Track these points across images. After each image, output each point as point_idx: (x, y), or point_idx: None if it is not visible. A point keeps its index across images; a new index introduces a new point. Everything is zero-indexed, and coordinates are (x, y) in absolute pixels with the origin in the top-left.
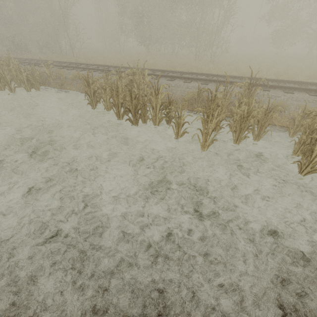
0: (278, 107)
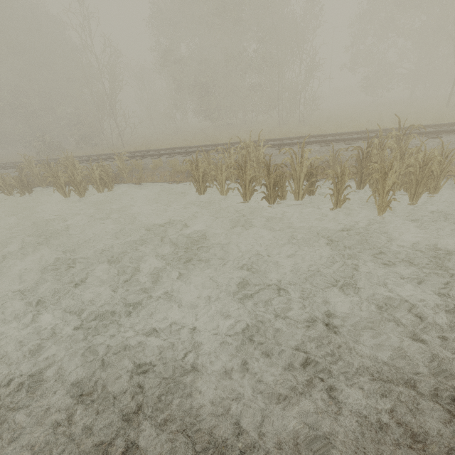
0: None
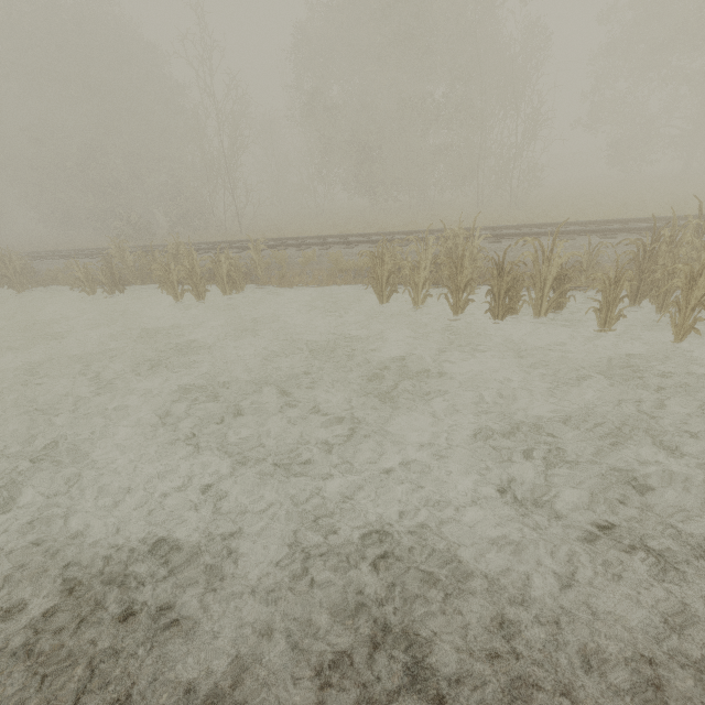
0: None
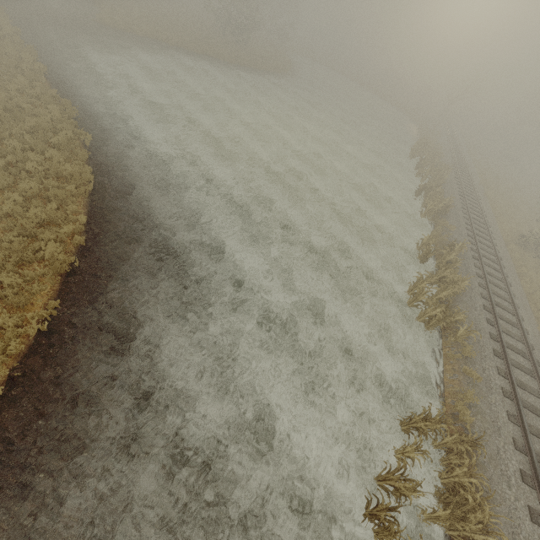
0: None
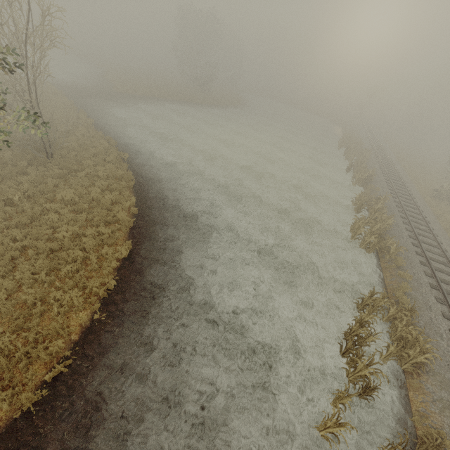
0: None
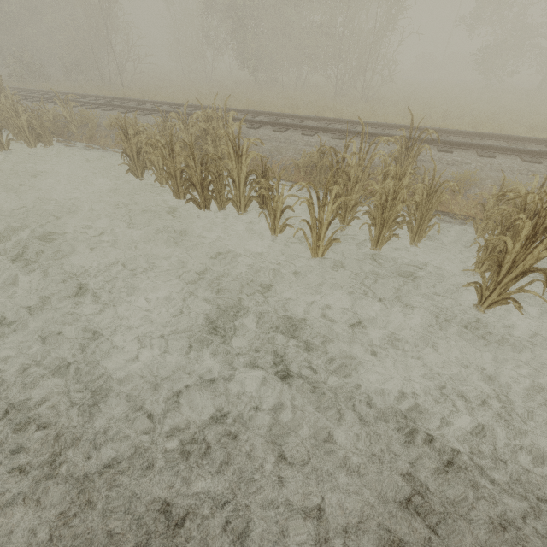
0: (450, 182)
